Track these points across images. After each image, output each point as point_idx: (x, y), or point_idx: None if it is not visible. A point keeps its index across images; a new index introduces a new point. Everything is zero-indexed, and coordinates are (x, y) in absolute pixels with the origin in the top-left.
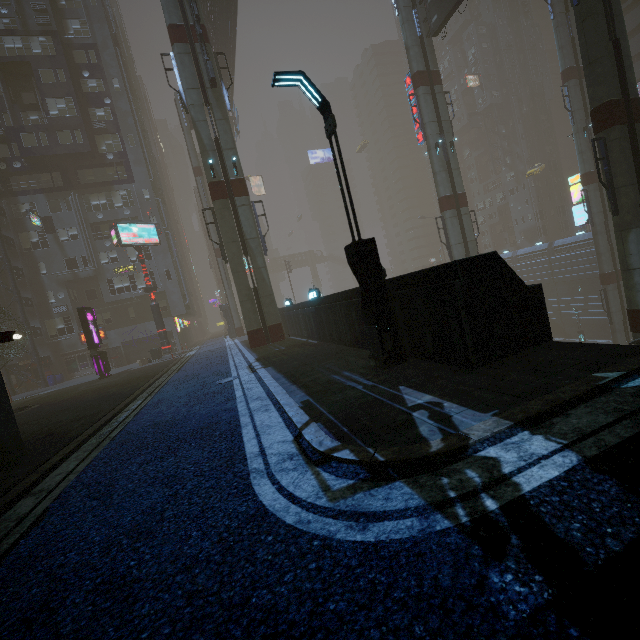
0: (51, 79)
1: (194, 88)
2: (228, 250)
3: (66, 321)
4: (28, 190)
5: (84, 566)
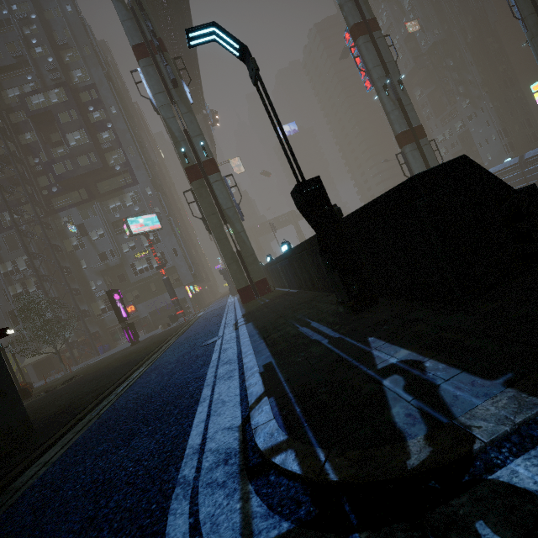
0: (67, 119)
1: (160, 92)
2: (210, 222)
3: (106, 302)
4: (65, 206)
5: None
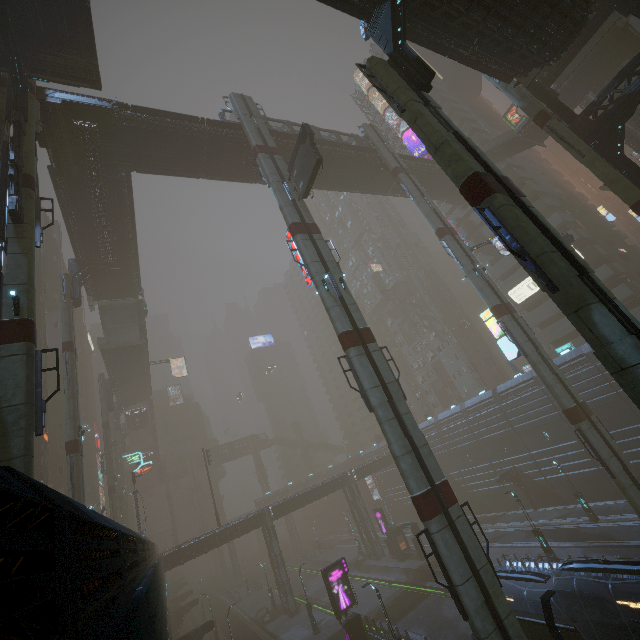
0: None
1: None
2: None
3: None
4: None
5: None
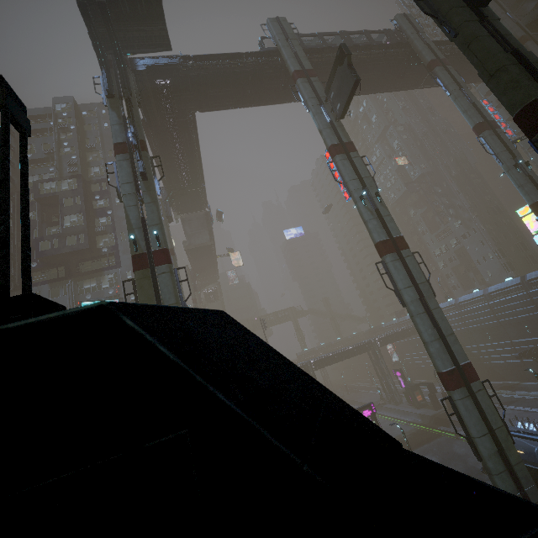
0: (71, 203)
1: (128, 182)
2: None
3: None
4: (37, 282)
5: None
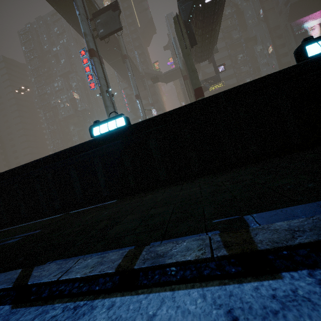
0: None
1: None
2: None
3: None
4: None
5: None
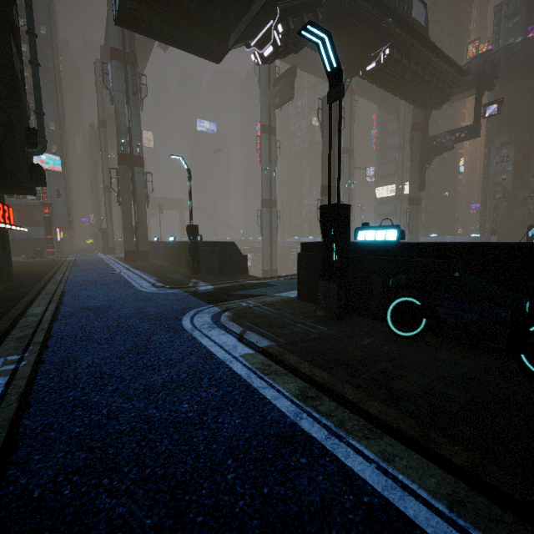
0: None
1: (121, 91)
2: (123, 198)
3: None
4: None
5: (95, 295)
